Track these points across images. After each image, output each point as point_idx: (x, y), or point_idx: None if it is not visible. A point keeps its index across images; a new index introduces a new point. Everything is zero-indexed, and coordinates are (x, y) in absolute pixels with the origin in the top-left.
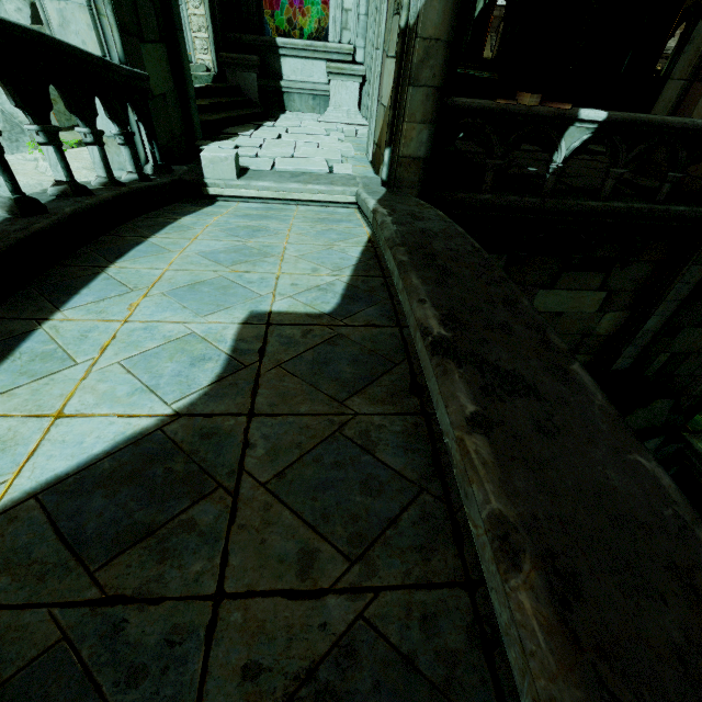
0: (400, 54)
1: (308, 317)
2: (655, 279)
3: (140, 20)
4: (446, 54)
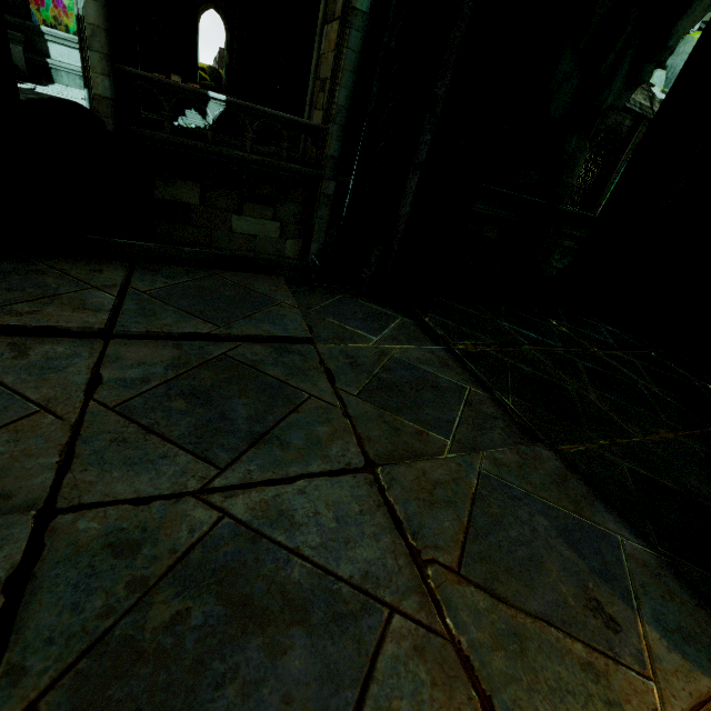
0: (79, 30)
1: None
2: (307, 216)
3: None
4: (107, 36)
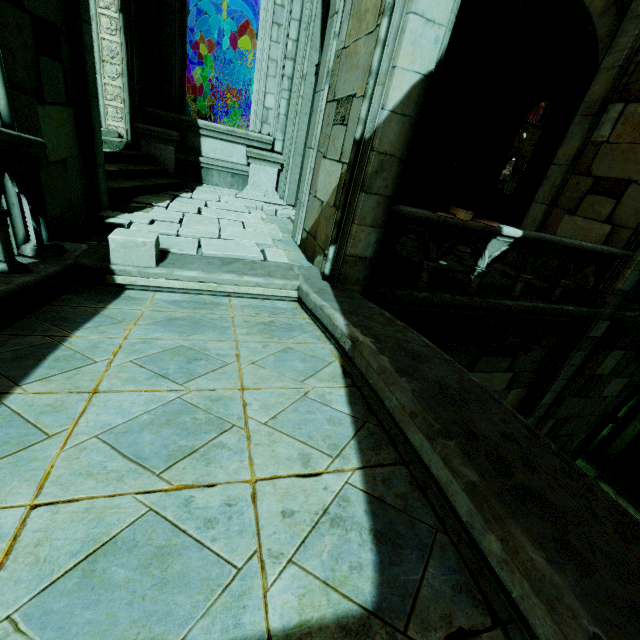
0: (353, 162)
1: (346, 638)
2: (548, 361)
3: (42, 79)
4: (399, 169)
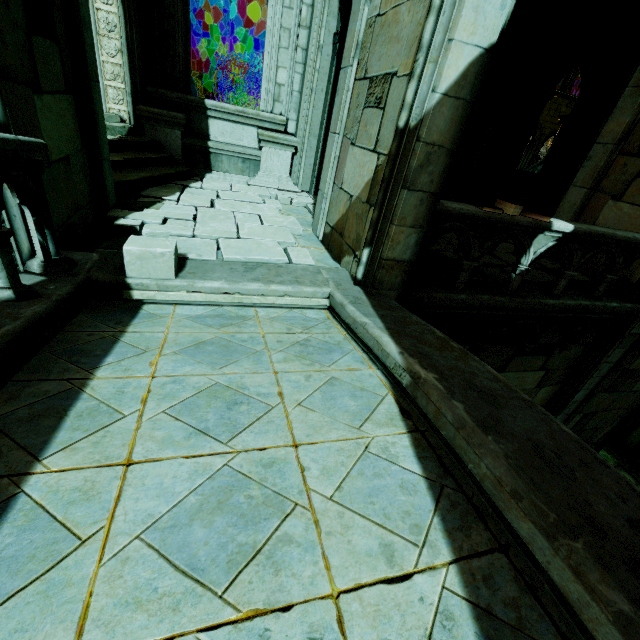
0: (395, 154)
1: None
2: (583, 358)
3: (37, 64)
4: (447, 161)
